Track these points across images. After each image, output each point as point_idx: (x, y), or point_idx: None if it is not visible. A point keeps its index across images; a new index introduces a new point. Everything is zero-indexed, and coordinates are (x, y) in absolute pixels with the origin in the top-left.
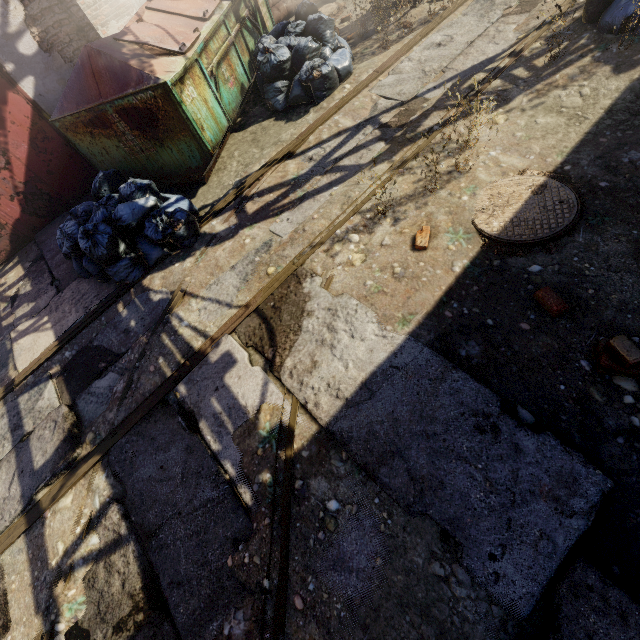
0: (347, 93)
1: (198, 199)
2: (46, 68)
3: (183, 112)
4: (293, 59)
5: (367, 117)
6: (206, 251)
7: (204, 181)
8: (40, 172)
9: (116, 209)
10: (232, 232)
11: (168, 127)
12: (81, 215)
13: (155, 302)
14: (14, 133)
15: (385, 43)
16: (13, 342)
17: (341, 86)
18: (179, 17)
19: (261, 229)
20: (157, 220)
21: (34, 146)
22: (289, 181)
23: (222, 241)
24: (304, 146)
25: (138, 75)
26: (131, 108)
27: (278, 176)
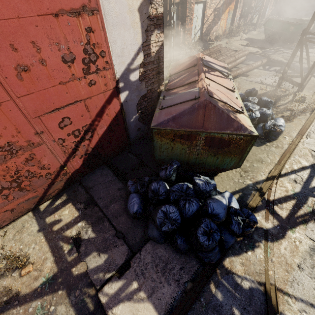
0: (292, 142)
1: (218, 186)
2: (136, 88)
3: (249, 148)
4: (259, 116)
5: (314, 162)
6: (268, 245)
7: (218, 173)
8: (103, 142)
9: (211, 206)
10: (280, 232)
11: (230, 150)
12: (162, 194)
13: (247, 290)
14: (104, 120)
15: (289, 117)
16: (107, 310)
17: (281, 135)
18: (221, 86)
19: (300, 234)
20: (238, 218)
21: (109, 128)
22: (292, 195)
23: (277, 238)
24: (284, 170)
25: (238, 125)
26: (218, 138)
27: (283, 189)
